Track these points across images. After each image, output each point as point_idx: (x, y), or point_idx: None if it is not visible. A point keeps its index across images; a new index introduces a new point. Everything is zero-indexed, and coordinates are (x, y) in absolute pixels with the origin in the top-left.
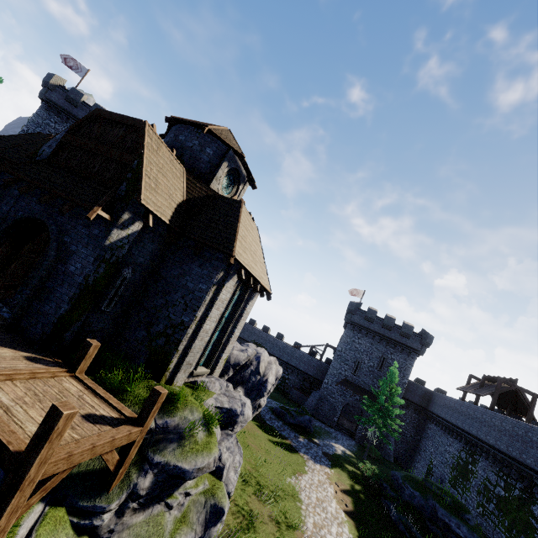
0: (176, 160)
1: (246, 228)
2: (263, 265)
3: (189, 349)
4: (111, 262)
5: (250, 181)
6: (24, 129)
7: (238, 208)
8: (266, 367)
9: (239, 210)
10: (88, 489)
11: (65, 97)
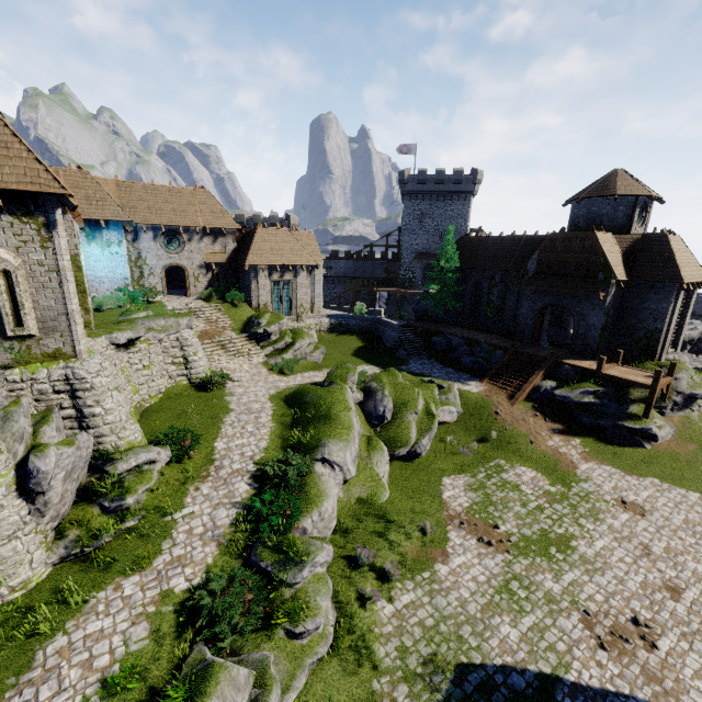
0: (607, 234)
1: (677, 251)
2: (695, 263)
3: (665, 341)
4: (607, 313)
5: (657, 200)
6: (403, 223)
7: (666, 242)
8: None
9: (668, 244)
10: (655, 402)
11: (417, 182)
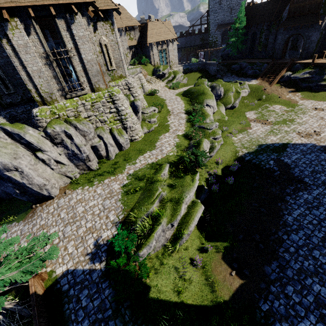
0: None
1: None
2: None
3: None
4: (321, 32)
5: None
6: (210, 7)
7: None
8: None
9: None
10: None
11: None
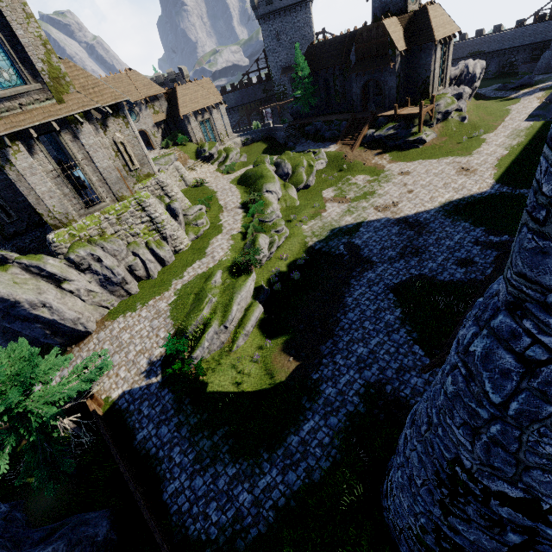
0: (392, 18)
1: (434, 17)
2: (450, 21)
3: (433, 83)
4: (398, 75)
5: None
6: (266, 46)
7: (427, 13)
8: (473, 68)
9: (427, 14)
10: (427, 122)
11: (266, 5)
